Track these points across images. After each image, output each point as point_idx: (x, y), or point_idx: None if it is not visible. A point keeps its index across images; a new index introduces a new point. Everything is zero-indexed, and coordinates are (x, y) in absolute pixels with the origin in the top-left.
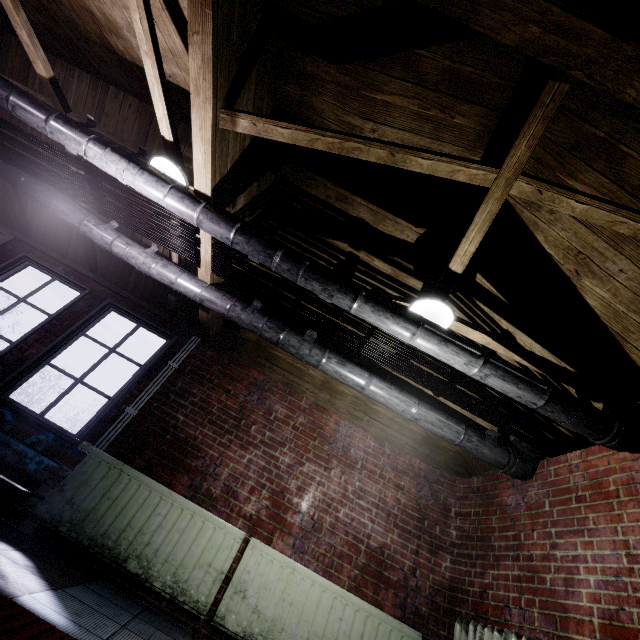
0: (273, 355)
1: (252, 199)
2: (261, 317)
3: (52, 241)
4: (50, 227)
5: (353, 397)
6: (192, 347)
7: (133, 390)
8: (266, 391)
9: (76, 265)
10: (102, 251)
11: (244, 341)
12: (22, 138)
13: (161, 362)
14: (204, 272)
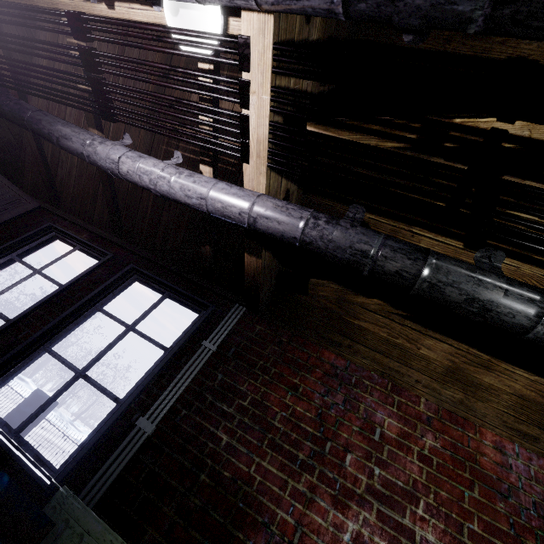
0: (354, 327)
1: (328, 41)
2: (371, 232)
3: (79, 207)
4: (77, 192)
5: (514, 396)
6: (235, 319)
7: (151, 387)
8: (354, 386)
9: (101, 230)
10: (127, 208)
11: (306, 308)
12: (5, 22)
13: (193, 342)
14: (254, 170)
